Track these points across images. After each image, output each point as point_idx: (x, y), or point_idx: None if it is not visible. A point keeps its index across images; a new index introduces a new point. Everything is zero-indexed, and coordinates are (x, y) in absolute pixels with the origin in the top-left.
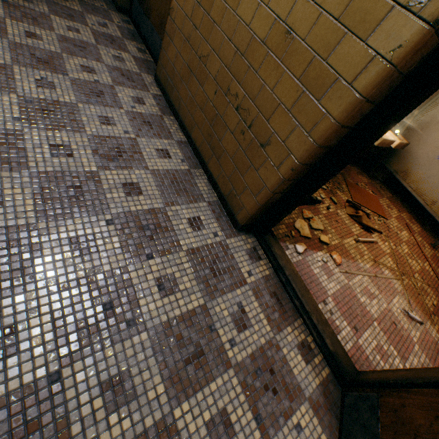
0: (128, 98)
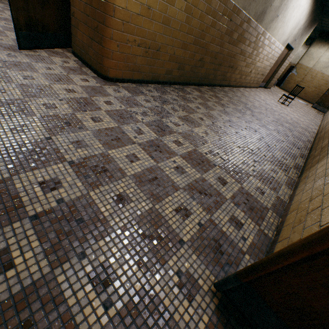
0: (2, 6)
